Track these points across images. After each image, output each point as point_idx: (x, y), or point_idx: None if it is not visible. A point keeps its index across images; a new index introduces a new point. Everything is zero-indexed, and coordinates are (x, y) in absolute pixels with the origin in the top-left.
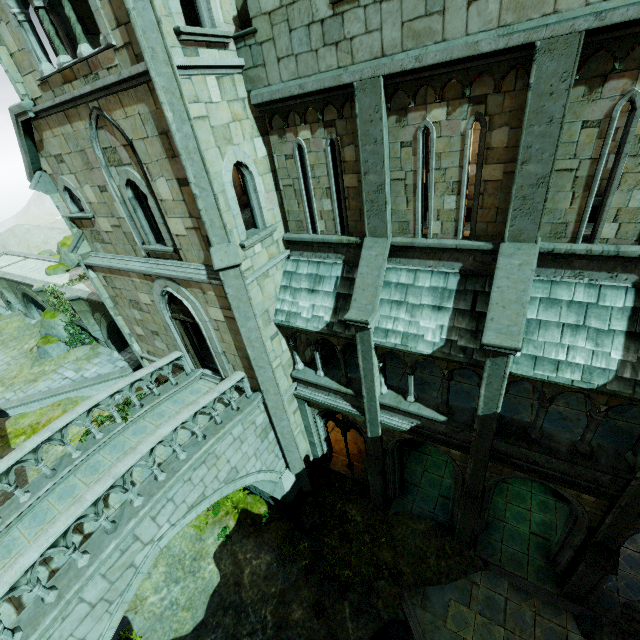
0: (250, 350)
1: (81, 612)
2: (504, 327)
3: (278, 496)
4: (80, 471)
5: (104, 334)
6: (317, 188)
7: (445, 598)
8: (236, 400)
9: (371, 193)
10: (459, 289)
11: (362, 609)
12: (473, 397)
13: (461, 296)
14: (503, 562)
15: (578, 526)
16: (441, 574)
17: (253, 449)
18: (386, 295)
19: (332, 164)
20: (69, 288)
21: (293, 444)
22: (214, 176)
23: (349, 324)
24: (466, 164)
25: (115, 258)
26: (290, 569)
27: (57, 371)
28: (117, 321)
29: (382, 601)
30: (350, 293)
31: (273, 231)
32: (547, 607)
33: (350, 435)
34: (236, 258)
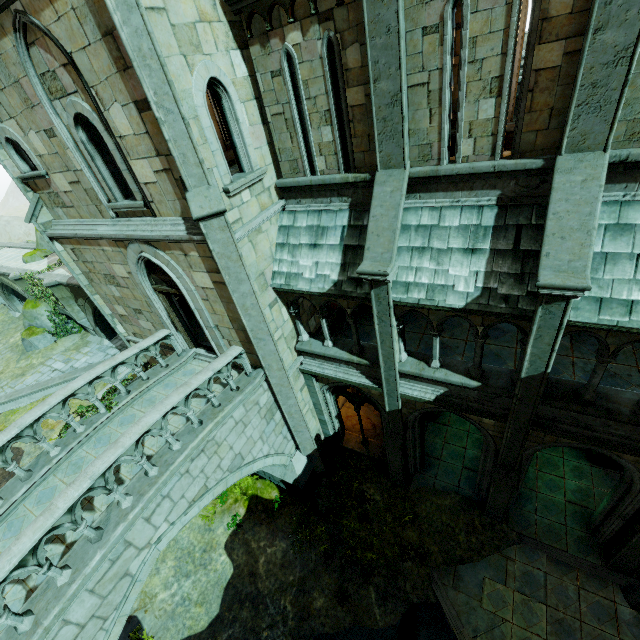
0: (246, 320)
1: (67, 635)
2: (564, 263)
3: (290, 480)
4: (61, 470)
5: (91, 321)
6: (313, 113)
7: (478, 576)
8: (235, 379)
9: (383, 108)
10: (497, 225)
11: (389, 593)
12: (503, 359)
13: (500, 233)
14: (539, 534)
15: (631, 494)
16: (472, 551)
17: (258, 432)
18: (405, 242)
19: (331, 76)
20: (47, 274)
21: (302, 424)
22: (182, 95)
23: (361, 281)
24: (512, 48)
25: (80, 224)
26: (308, 555)
27: (45, 363)
28: (95, 301)
29: (410, 583)
30: (360, 244)
31: (263, 175)
32: (591, 580)
33: (362, 410)
34: (219, 203)
